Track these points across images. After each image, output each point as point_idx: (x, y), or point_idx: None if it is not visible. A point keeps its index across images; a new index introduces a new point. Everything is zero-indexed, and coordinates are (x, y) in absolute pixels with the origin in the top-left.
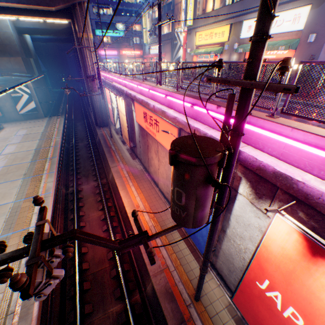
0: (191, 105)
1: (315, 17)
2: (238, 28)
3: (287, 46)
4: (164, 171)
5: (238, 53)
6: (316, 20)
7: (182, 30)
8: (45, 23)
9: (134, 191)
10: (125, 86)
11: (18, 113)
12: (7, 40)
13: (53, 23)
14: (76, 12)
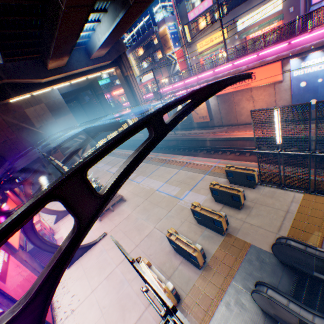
0: (287, 43)
1: (287, 0)
2: (233, 27)
3: (278, 19)
4: (263, 104)
5: (239, 40)
6: (288, 1)
7: (173, 51)
8: (74, 85)
9: (243, 133)
10: (186, 85)
11: (78, 160)
12: (60, 104)
13: (80, 83)
14: (122, 60)
